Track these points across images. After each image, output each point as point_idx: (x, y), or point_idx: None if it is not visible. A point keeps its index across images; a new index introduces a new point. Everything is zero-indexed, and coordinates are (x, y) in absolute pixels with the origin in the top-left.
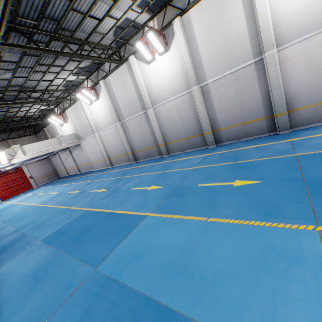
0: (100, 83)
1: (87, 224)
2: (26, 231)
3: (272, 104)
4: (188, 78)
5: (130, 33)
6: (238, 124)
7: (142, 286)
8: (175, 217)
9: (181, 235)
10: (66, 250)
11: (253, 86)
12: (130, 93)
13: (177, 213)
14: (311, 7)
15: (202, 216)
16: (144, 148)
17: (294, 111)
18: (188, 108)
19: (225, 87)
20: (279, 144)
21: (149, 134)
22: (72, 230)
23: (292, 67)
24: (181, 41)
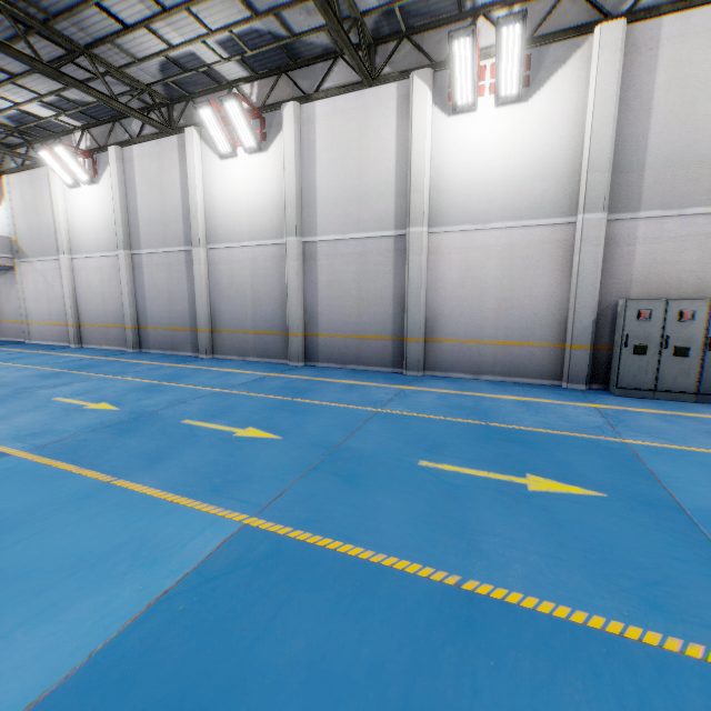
0: (110, 151)
1: None
2: None
3: (406, 319)
4: (285, 216)
5: (202, 85)
6: (350, 335)
7: None
8: (62, 467)
9: (25, 501)
10: None
11: (386, 275)
12: (168, 200)
13: (75, 461)
14: (481, 186)
15: (111, 474)
16: (165, 325)
17: (434, 341)
18: (273, 274)
19: (343, 260)
20: (384, 388)
21: (184, 299)
22: None
23: (444, 268)
24: (290, 145)
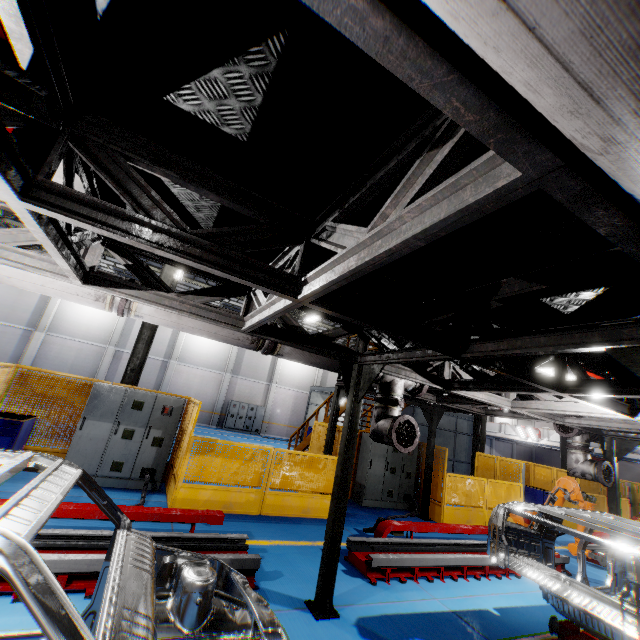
0: None
1: None
2: None
3: None
4: (112, 337)
5: None
6: None
7: None
8: None
9: None
10: None
11: (154, 375)
12: (26, 298)
13: None
14: (199, 354)
15: None
16: None
17: None
18: (91, 359)
19: None
20: None
21: (8, 356)
22: None
23: (179, 377)
24: None
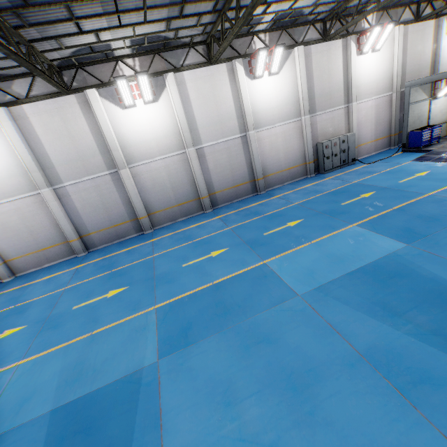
0: None
1: (206, 304)
2: (55, 405)
3: (255, 171)
4: (184, 138)
5: (92, 58)
6: (231, 187)
7: (338, 274)
8: (290, 252)
9: (313, 254)
10: (238, 320)
11: (241, 155)
12: (81, 142)
13: (286, 250)
14: (270, 110)
15: (305, 243)
16: (107, 226)
17: (266, 177)
18: (181, 171)
19: (219, 153)
20: (273, 200)
21: (119, 204)
22: (195, 320)
23: (263, 146)
24: (176, 97)
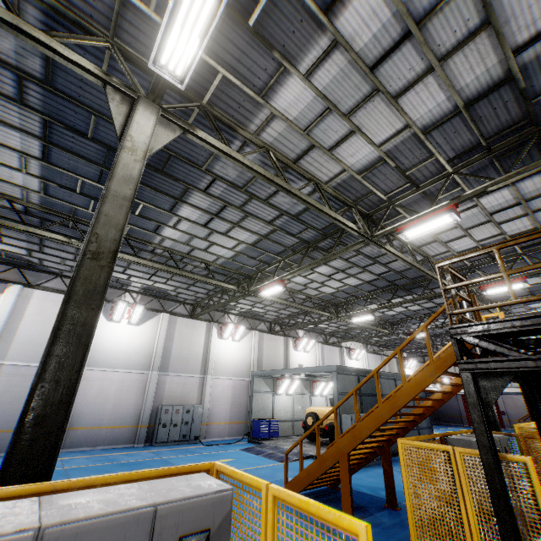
0: None
1: None
2: None
3: None
4: None
5: None
6: (9, 430)
7: None
8: None
9: None
10: None
11: None
12: None
13: None
14: (116, 352)
15: None
16: None
17: (73, 429)
18: None
19: (22, 378)
20: None
21: None
22: None
23: (90, 387)
24: (9, 305)
